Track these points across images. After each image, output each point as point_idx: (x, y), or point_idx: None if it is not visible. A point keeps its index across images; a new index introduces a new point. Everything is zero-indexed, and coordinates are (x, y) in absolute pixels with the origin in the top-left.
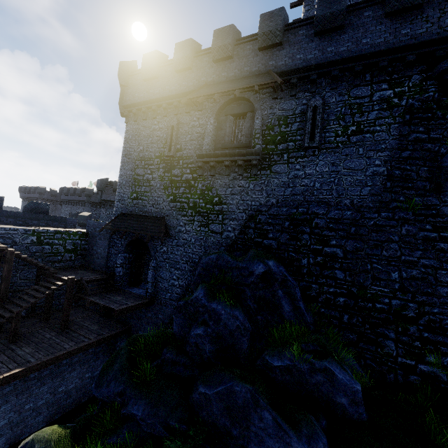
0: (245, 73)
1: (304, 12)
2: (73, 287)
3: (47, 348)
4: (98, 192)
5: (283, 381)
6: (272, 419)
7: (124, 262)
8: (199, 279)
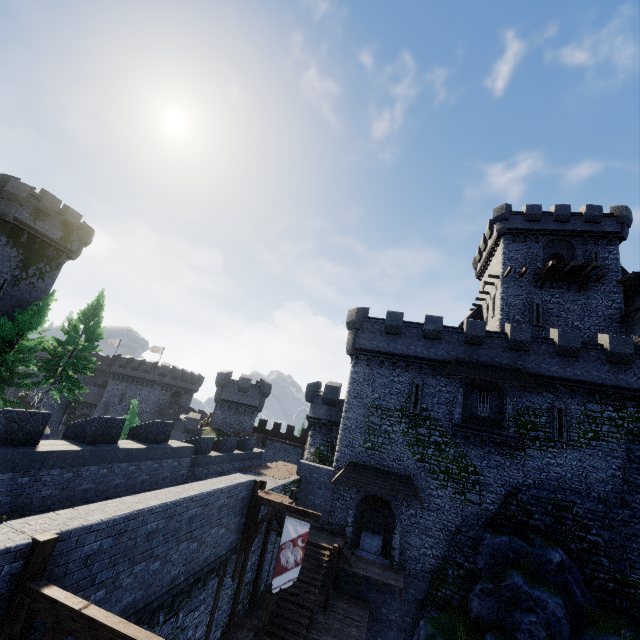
0: (496, 362)
1: (502, 288)
2: (336, 557)
3: (343, 637)
4: (173, 370)
5: None
6: None
7: (353, 519)
8: (492, 560)
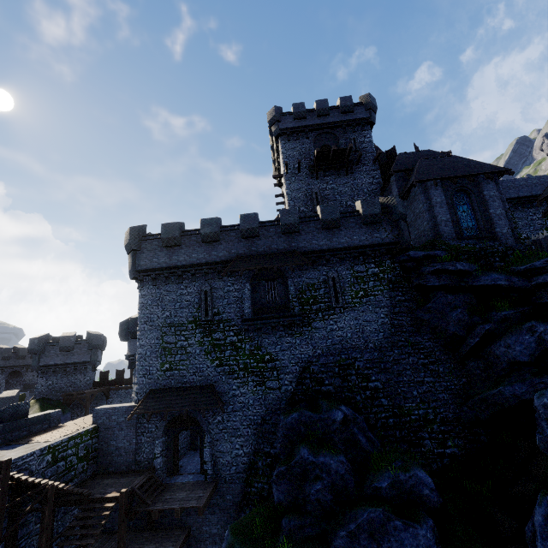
0: (273, 249)
1: (286, 185)
2: (127, 502)
3: None
4: None
5: (392, 496)
6: (402, 523)
7: (162, 448)
8: (286, 440)
